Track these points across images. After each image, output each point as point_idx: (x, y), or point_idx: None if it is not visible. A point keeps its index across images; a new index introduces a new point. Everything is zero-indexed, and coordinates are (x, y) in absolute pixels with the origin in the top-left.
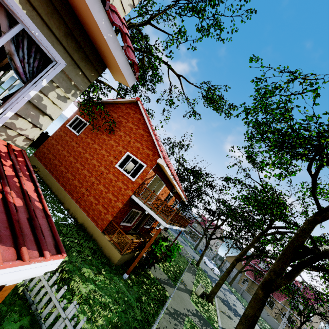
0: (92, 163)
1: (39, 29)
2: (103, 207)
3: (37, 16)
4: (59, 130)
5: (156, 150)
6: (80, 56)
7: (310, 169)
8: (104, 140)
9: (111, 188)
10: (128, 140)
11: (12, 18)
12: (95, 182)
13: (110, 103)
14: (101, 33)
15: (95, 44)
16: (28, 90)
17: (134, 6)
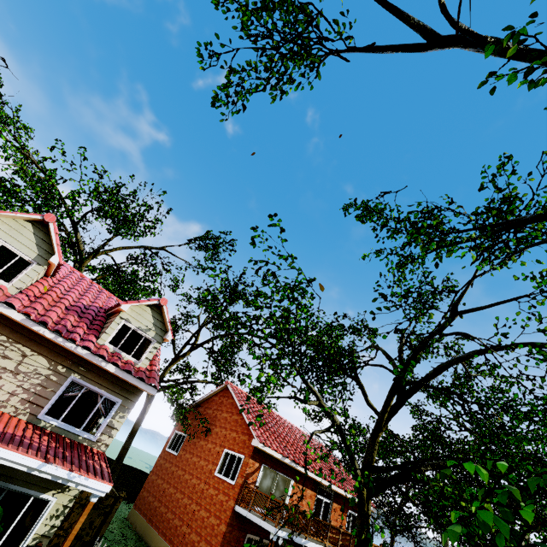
0: (192, 484)
1: (111, 394)
2: (206, 543)
3: (110, 390)
4: (159, 459)
5: (251, 431)
6: (129, 394)
7: (358, 379)
8: (202, 446)
9: (212, 509)
10: (224, 434)
11: (102, 395)
12: (196, 509)
13: (204, 400)
14: (132, 383)
15: (134, 385)
16: (107, 420)
17: (151, 359)
